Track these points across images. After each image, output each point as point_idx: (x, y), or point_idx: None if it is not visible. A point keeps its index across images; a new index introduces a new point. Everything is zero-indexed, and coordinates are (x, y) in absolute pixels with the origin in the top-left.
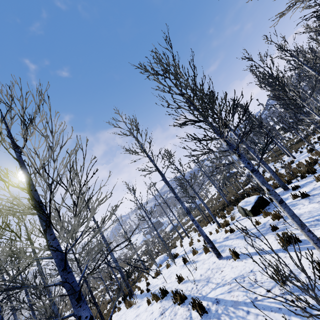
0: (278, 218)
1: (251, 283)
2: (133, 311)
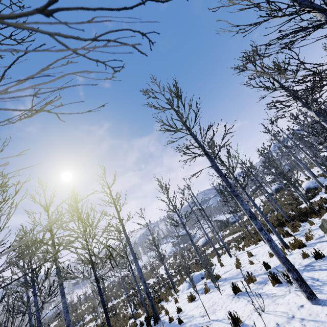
0: None
1: None
2: None
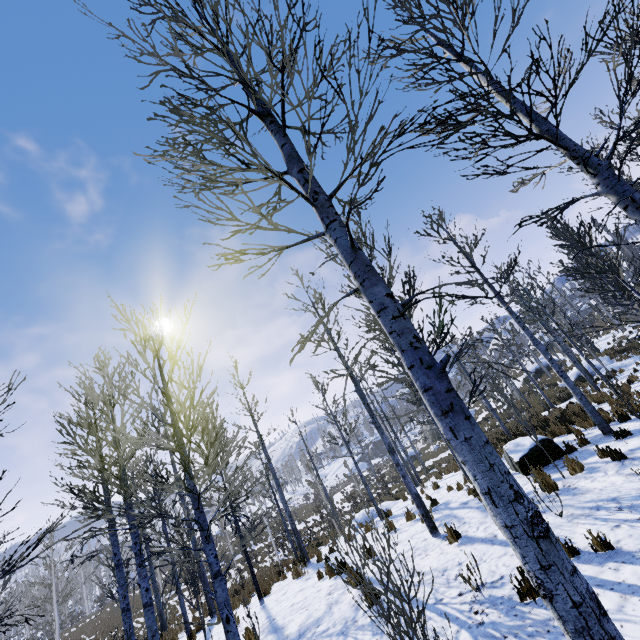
0: (549, 489)
1: (449, 580)
2: (299, 583)
